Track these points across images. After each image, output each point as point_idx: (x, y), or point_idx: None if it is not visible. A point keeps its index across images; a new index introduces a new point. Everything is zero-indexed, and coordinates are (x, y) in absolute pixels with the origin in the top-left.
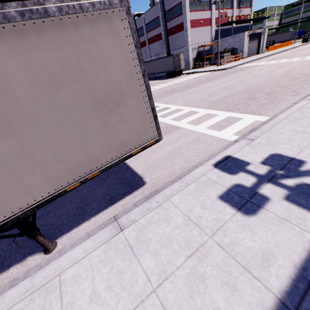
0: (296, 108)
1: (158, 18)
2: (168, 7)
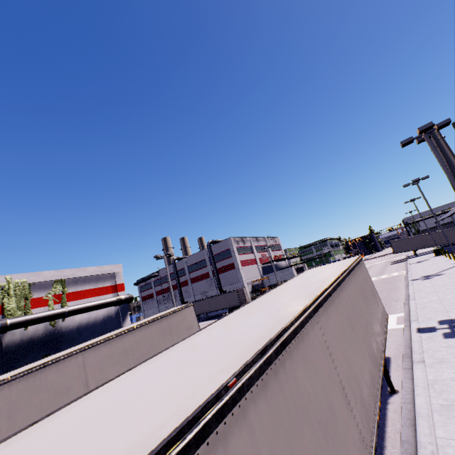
0: (413, 304)
1: (203, 260)
2: (215, 252)
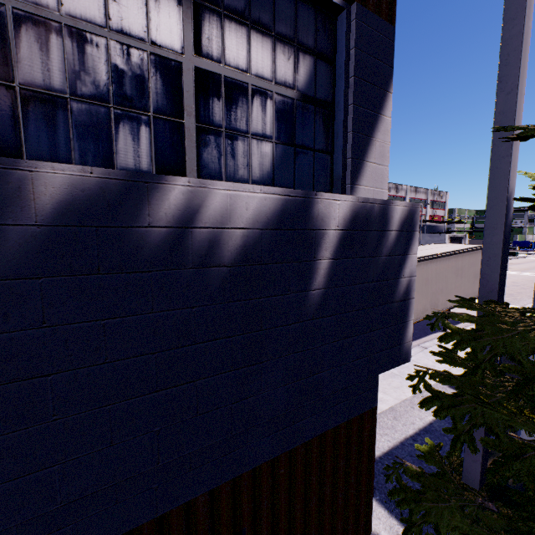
0: None
1: None
2: None
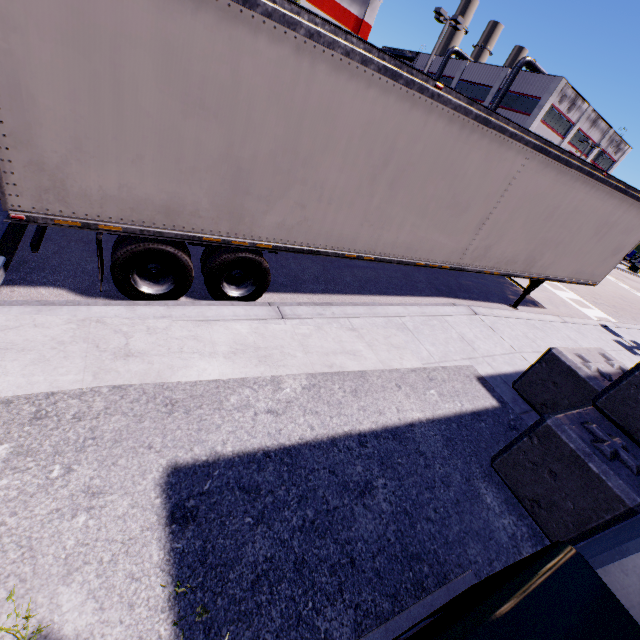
0: None
1: (488, 88)
2: (516, 87)
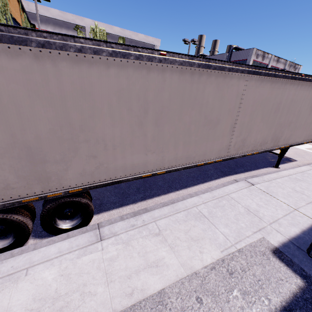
0: None
1: None
2: (233, 59)
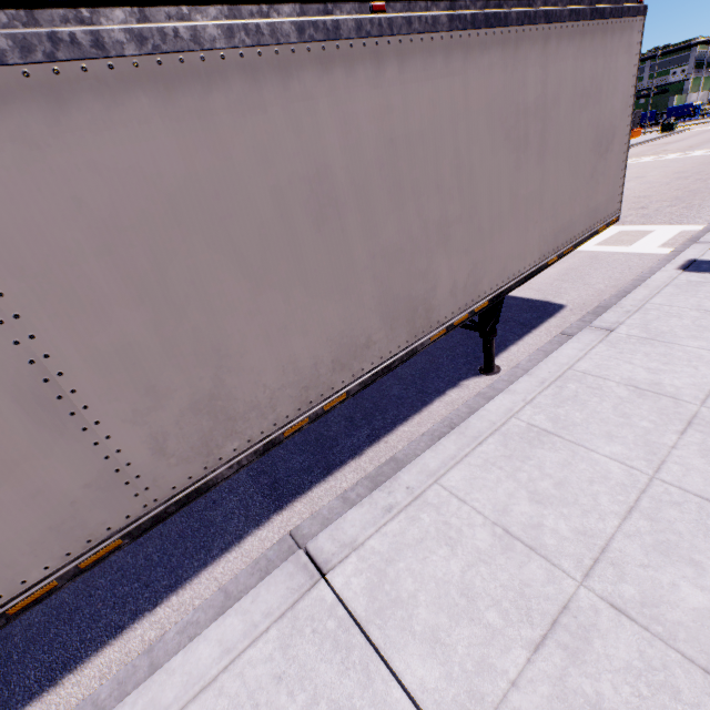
0: None
1: None
2: None
